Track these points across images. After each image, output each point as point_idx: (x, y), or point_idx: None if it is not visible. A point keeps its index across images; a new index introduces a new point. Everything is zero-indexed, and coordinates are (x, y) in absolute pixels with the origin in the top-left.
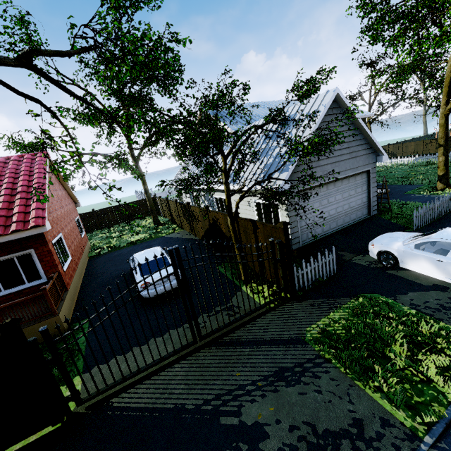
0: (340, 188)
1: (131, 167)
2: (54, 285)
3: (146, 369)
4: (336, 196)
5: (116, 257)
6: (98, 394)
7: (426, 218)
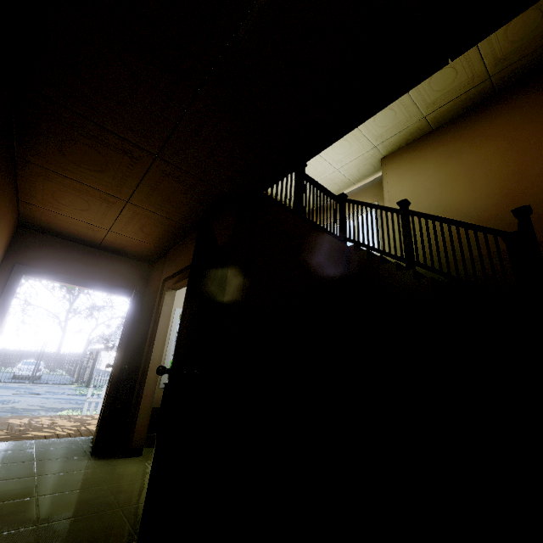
0: None
1: (61, 323)
2: None
3: (3, 382)
4: None
5: (4, 373)
6: None
7: None
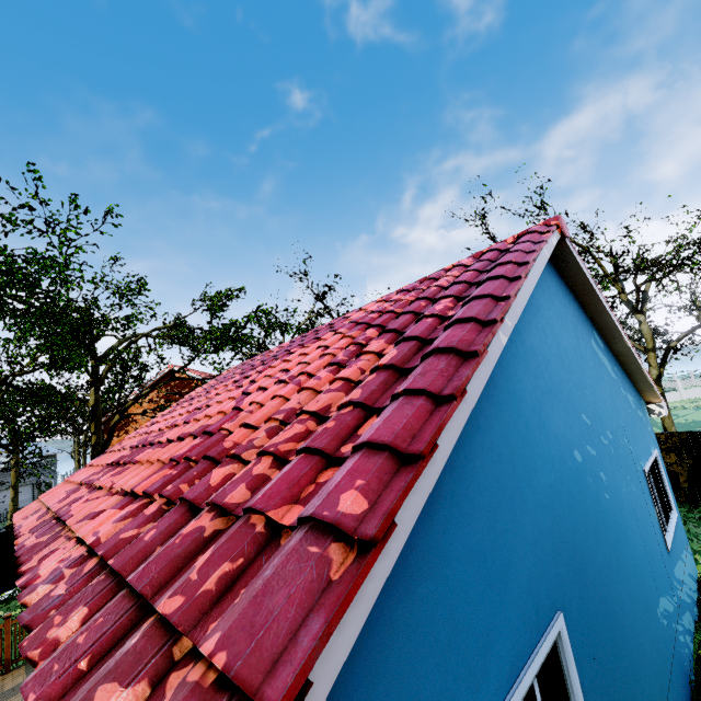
0: None
1: None
2: None
3: None
4: None
5: None
6: None
7: None
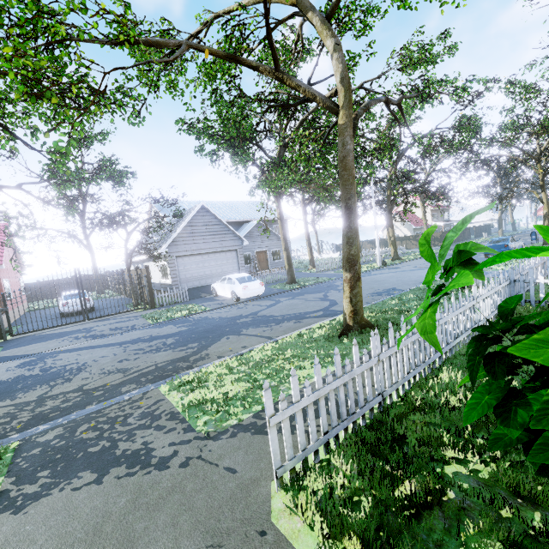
0: (213, 258)
1: (82, 242)
2: (0, 303)
3: (52, 327)
4: (210, 263)
5: (52, 309)
6: (23, 333)
7: (269, 279)
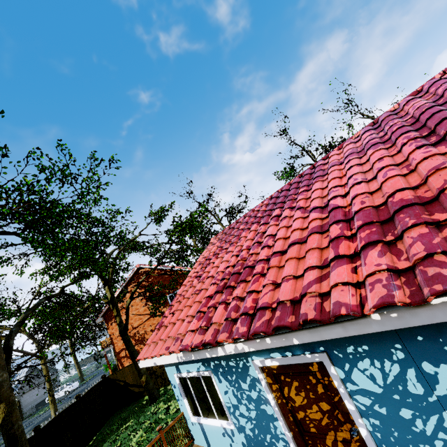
0: (36, 389)
1: None
2: None
3: None
4: (35, 393)
5: None
6: None
7: None
